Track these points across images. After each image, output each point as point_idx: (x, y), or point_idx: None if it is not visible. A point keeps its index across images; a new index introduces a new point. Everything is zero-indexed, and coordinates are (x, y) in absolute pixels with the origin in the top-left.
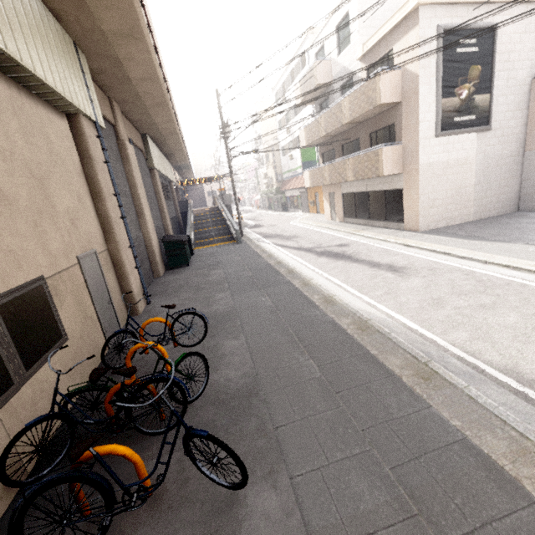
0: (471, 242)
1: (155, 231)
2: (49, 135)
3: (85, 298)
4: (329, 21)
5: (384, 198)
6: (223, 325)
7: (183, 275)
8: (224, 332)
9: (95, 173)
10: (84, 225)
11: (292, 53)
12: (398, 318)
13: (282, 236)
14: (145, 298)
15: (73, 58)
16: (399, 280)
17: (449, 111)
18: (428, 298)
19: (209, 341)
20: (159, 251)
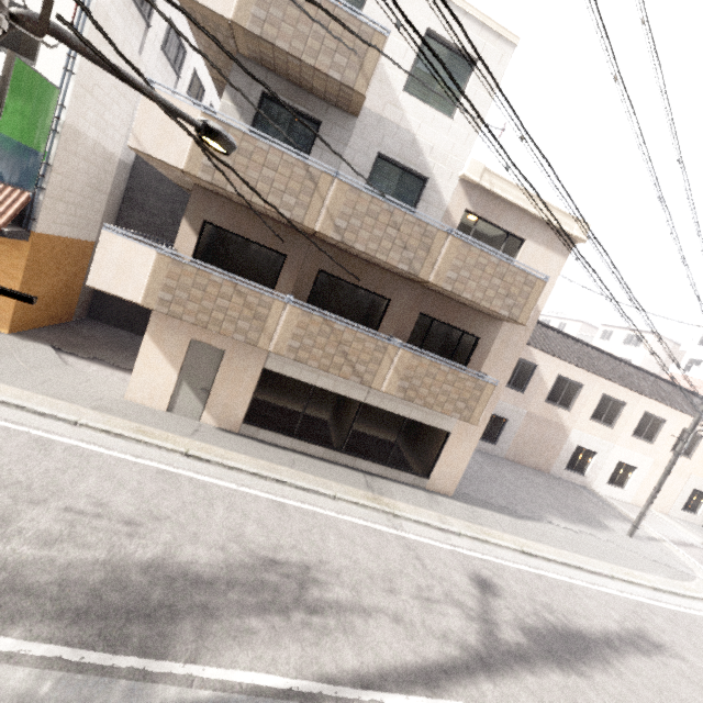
0: (533, 527)
1: None
2: None
3: None
4: None
5: (403, 430)
6: None
7: None
8: None
9: None
10: None
11: None
12: None
13: (215, 577)
14: None
15: None
16: (698, 670)
17: None
18: None
19: None
20: None
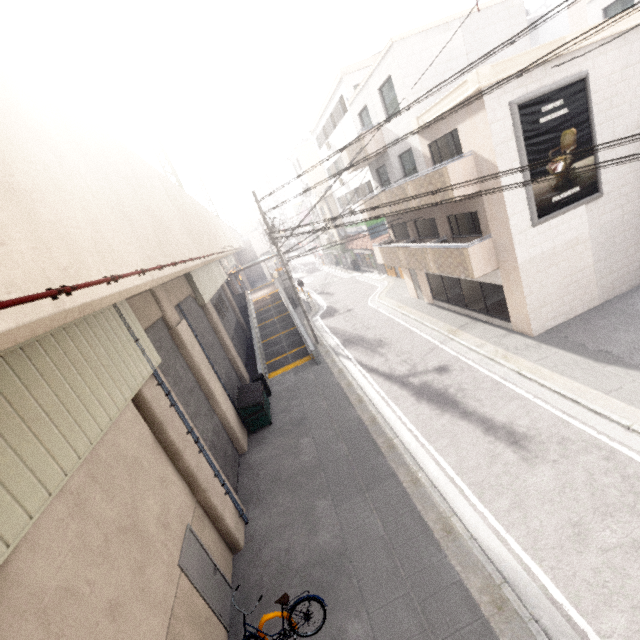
0: (604, 371)
1: (227, 398)
2: (122, 449)
3: (196, 602)
4: (368, 81)
5: (481, 290)
6: (338, 583)
7: (270, 449)
8: (342, 600)
9: (167, 435)
10: (172, 509)
11: (328, 96)
12: (535, 572)
13: (365, 340)
14: (242, 518)
15: (118, 326)
16: (525, 470)
17: (544, 193)
18: (566, 522)
19: (330, 621)
20: (236, 418)
